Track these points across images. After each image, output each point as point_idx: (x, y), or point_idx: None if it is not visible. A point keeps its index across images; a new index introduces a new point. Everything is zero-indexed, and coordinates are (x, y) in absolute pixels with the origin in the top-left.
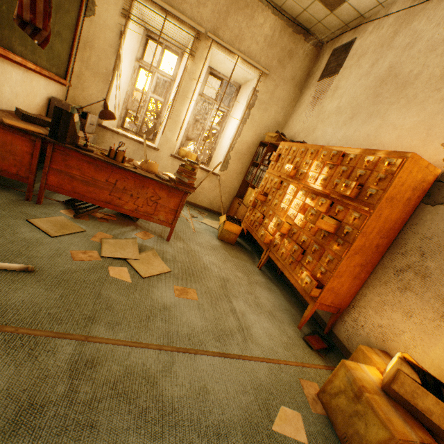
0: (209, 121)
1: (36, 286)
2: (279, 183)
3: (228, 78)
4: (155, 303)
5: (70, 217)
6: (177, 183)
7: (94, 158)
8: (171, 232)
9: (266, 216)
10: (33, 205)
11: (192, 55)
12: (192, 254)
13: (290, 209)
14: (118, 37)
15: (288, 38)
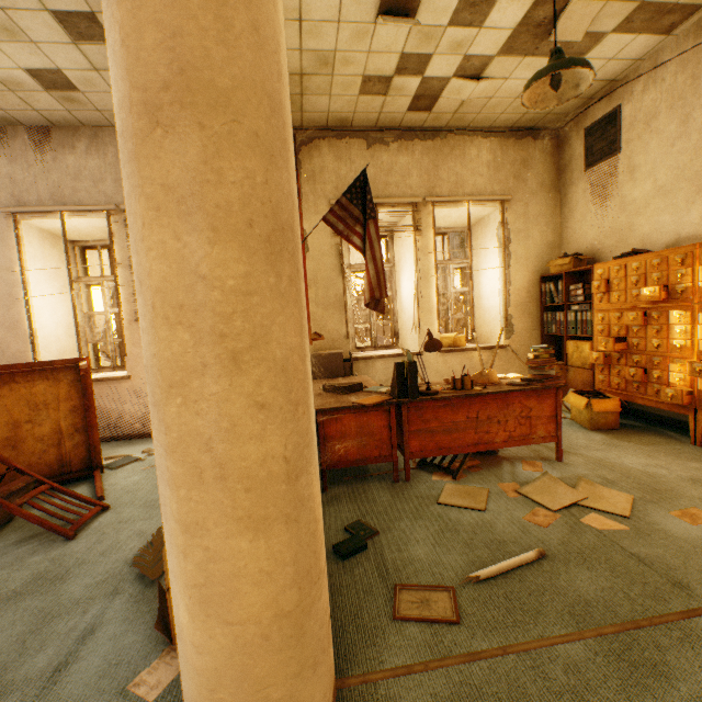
0: (451, 287)
1: (575, 570)
2: (641, 317)
3: (452, 228)
4: (692, 542)
5: (450, 481)
6: (543, 381)
7: (447, 398)
8: (559, 447)
9: (650, 368)
10: (407, 484)
11: (417, 230)
12: (607, 464)
13: (699, 342)
14: (337, 257)
15: (513, 150)
